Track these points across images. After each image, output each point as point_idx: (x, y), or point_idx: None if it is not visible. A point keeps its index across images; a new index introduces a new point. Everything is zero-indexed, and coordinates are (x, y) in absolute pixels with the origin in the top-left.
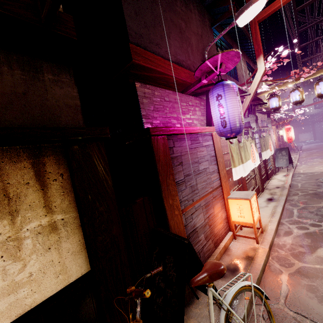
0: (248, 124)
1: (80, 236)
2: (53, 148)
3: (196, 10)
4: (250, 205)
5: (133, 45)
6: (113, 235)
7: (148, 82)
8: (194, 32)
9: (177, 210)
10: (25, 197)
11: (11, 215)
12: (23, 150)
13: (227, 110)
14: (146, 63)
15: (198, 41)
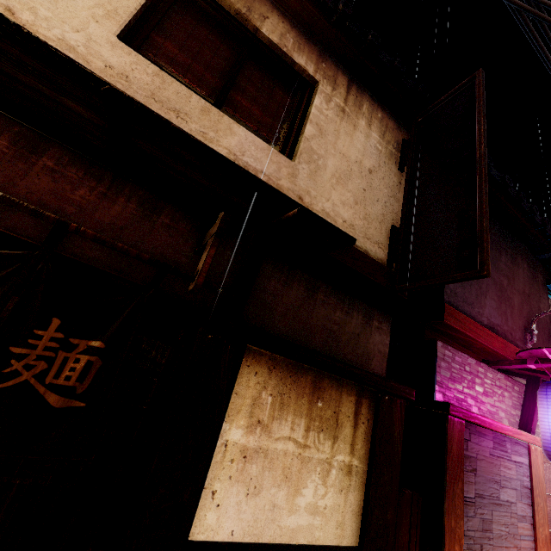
0: None
1: (361, 496)
2: (370, 392)
3: (525, 264)
4: None
5: (448, 305)
6: (387, 519)
7: (443, 337)
8: (518, 290)
9: (458, 545)
10: (344, 428)
11: (334, 439)
12: (355, 386)
13: None
14: (456, 325)
15: (523, 302)
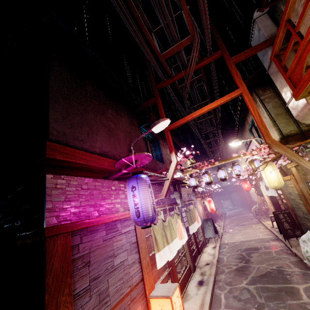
0: (174, 199)
1: None
2: None
3: (126, 115)
4: (172, 306)
5: (51, 142)
6: None
7: (68, 169)
8: (122, 130)
9: None
10: None
11: None
12: None
13: (140, 201)
14: (63, 157)
15: (126, 136)
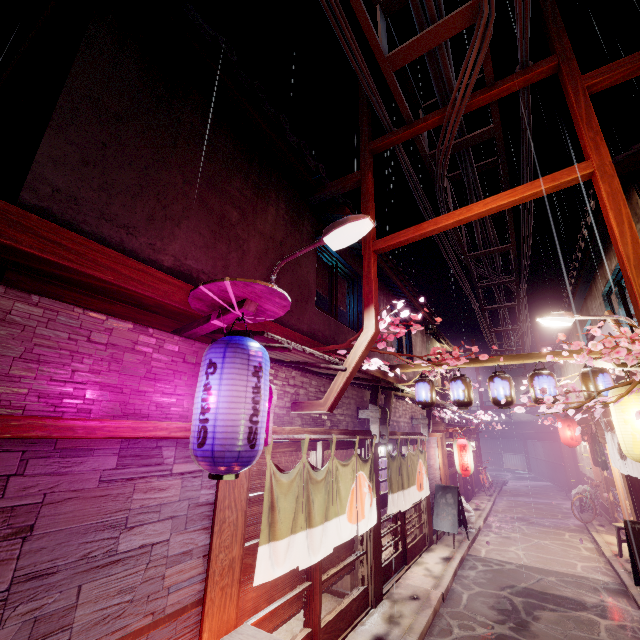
0: (367, 423)
1: None
2: None
3: (284, 204)
4: None
5: (17, 207)
6: None
7: (81, 290)
8: (261, 233)
9: None
10: None
11: None
12: None
13: (218, 405)
14: (43, 251)
15: (269, 249)
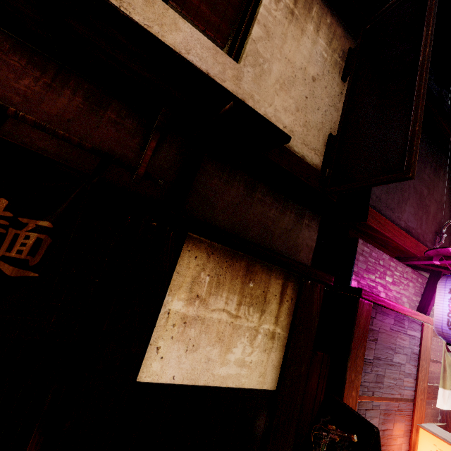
0: None
1: (281, 355)
2: (296, 277)
3: (446, 177)
4: None
5: (372, 208)
6: (300, 372)
7: (364, 237)
8: (435, 200)
9: (355, 391)
10: (271, 304)
11: (261, 312)
12: (283, 272)
13: None
14: (376, 226)
15: (438, 210)
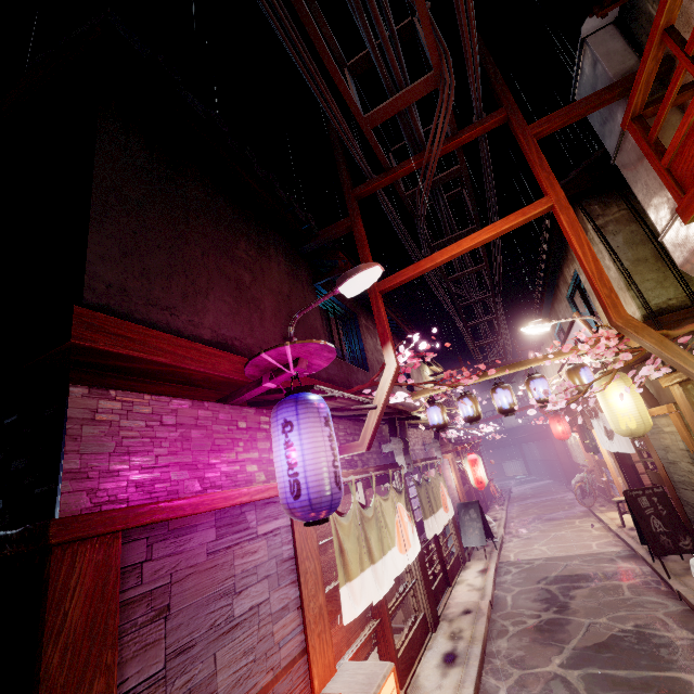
0: (391, 456)
1: None
2: None
3: (282, 257)
4: None
5: (87, 309)
6: None
7: (133, 377)
8: (271, 290)
9: None
10: None
11: None
12: None
13: (304, 458)
14: (115, 347)
15: (280, 304)
